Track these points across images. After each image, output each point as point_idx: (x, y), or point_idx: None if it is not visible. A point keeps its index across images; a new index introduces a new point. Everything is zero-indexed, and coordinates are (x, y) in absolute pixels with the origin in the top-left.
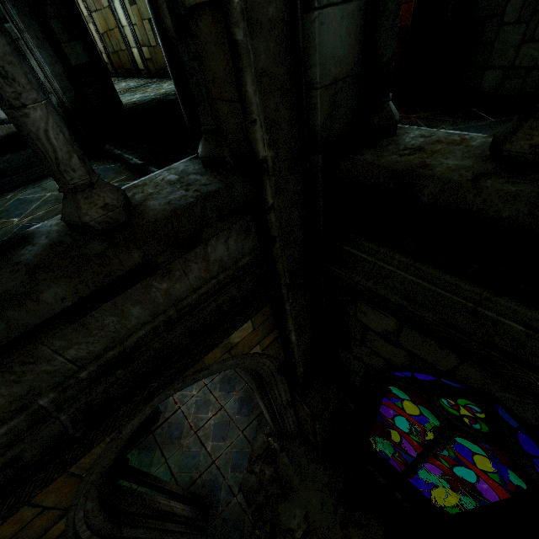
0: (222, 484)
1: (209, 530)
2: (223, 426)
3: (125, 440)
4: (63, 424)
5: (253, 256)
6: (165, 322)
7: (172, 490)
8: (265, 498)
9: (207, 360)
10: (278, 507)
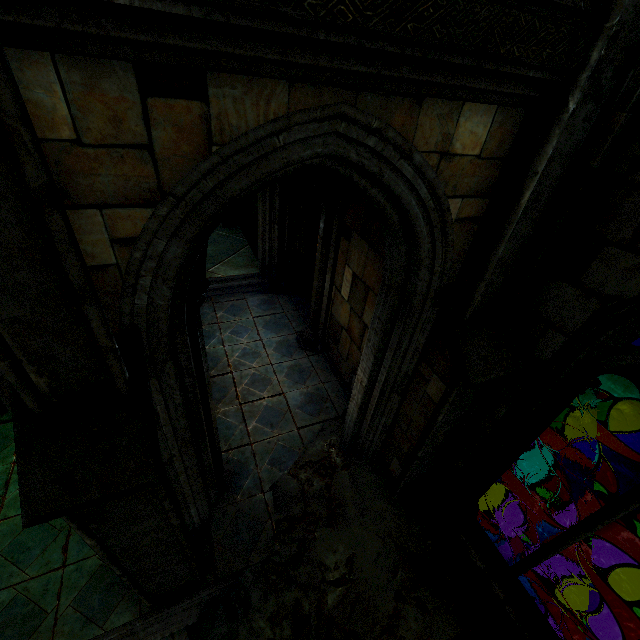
0: (252, 472)
1: (216, 513)
2: (276, 413)
3: (271, 168)
4: None
5: None
6: None
7: (211, 412)
8: (302, 513)
9: (419, 134)
10: (316, 530)
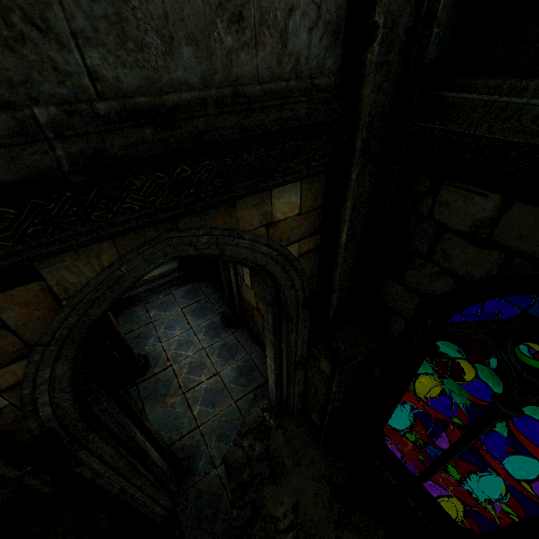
0: (204, 452)
1: (179, 498)
2: (215, 392)
3: (124, 287)
4: (58, 161)
5: (331, 81)
6: (216, 102)
7: (150, 430)
8: (250, 477)
9: (242, 222)
10: (264, 489)
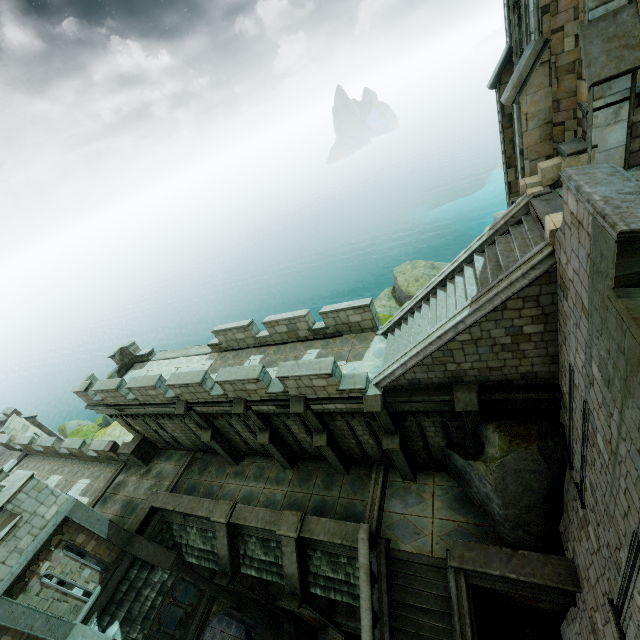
0: None
1: None
2: None
3: None
4: (195, 639)
5: (210, 595)
6: (201, 617)
7: None
8: None
9: (210, 618)
10: None
